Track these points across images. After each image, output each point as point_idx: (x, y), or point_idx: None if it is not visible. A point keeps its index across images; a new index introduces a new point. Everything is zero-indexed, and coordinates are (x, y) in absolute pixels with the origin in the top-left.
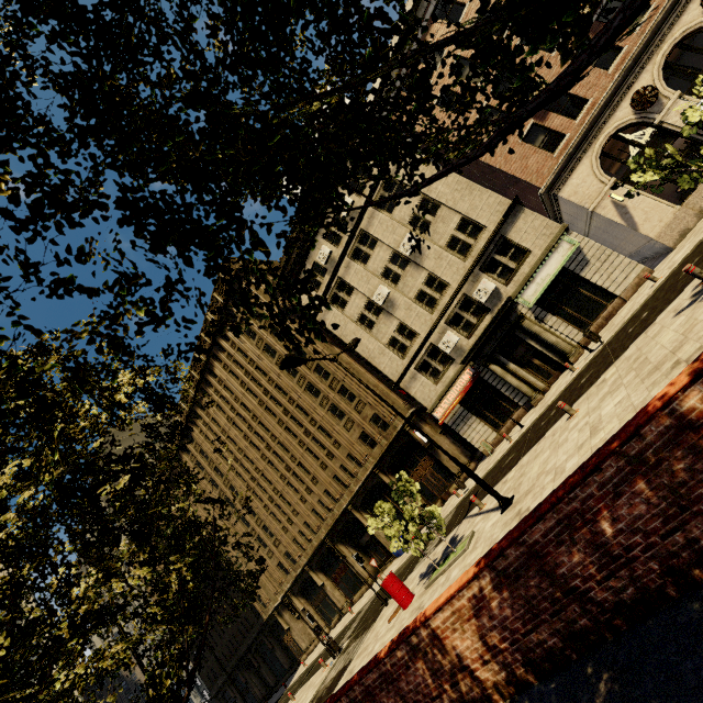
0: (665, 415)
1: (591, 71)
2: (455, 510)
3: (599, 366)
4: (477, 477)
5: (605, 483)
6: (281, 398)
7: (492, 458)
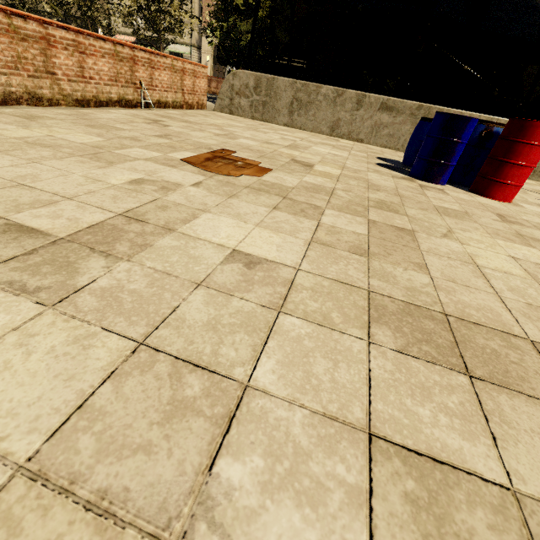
0: None
1: None
2: None
3: None
4: None
5: None
6: None
7: None
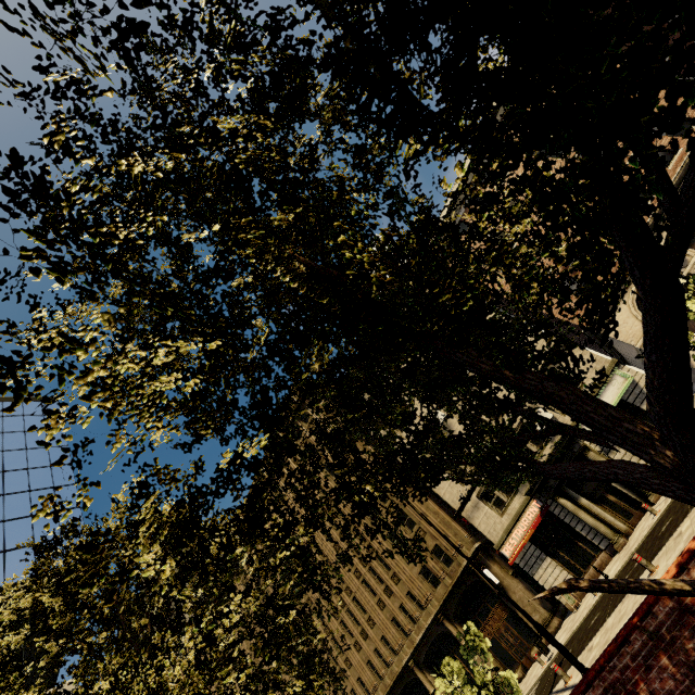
0: (667, 598)
1: None
2: (538, 682)
3: (677, 513)
4: (552, 638)
5: (636, 655)
6: (339, 519)
7: (577, 615)
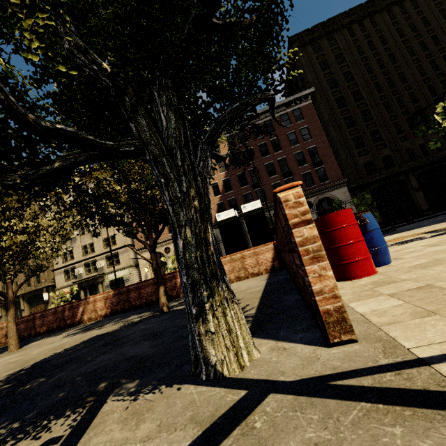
0: None
1: (166, 230)
2: None
3: None
4: None
5: None
6: None
7: None
